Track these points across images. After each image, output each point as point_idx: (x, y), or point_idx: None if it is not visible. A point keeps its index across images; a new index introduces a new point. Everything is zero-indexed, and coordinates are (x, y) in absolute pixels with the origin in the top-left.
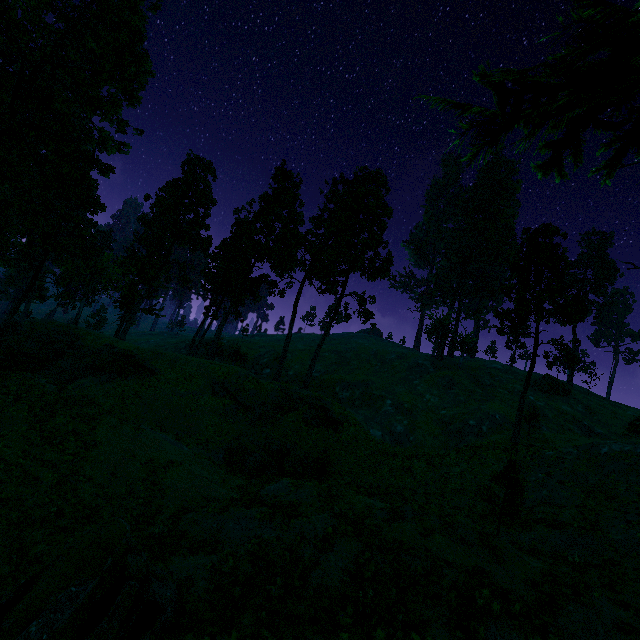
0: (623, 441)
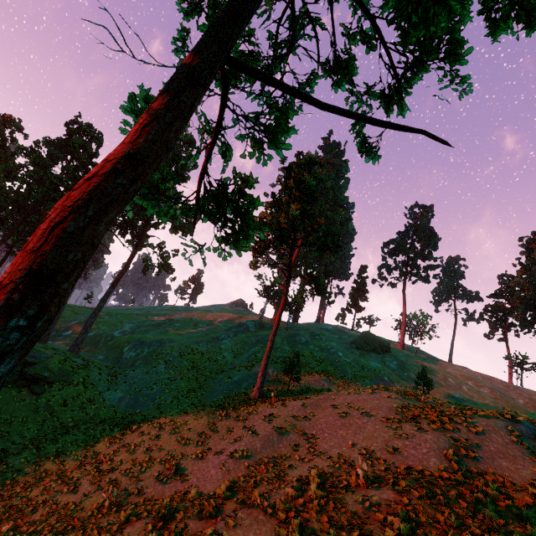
0: (367, 389)
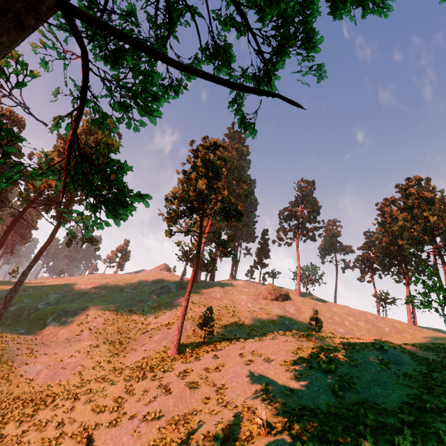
0: (269, 336)
